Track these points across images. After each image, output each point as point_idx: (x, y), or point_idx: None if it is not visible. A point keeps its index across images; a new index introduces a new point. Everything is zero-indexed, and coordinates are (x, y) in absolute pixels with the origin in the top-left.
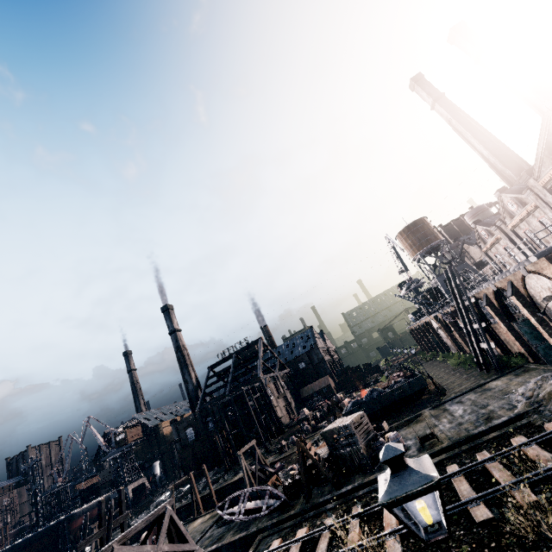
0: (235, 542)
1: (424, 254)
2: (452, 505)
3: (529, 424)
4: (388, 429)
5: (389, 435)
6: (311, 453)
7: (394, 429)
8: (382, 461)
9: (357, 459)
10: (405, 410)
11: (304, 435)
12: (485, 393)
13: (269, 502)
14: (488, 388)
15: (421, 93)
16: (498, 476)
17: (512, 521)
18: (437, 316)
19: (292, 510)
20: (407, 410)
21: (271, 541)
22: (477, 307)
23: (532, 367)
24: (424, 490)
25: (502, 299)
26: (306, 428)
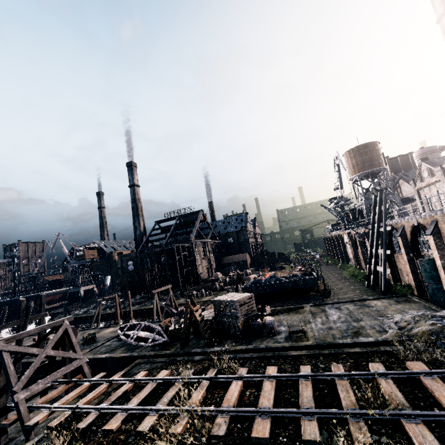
0: (120, 358)
1: (363, 176)
2: (287, 410)
3: (391, 352)
4: (269, 312)
5: (266, 319)
6: (196, 314)
7: (276, 312)
8: None
9: (233, 329)
10: (292, 299)
11: (211, 292)
12: (363, 308)
13: (156, 337)
14: (368, 305)
15: None
16: (342, 397)
17: None
18: (350, 233)
19: (170, 349)
20: (293, 300)
21: (143, 368)
22: (389, 235)
23: (414, 300)
24: None
25: (417, 235)
26: (215, 287)
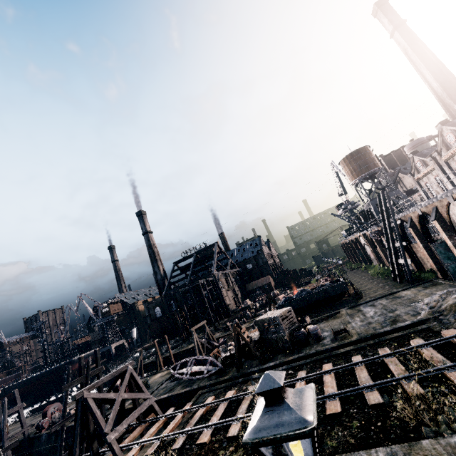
0: (182, 394)
1: (362, 179)
2: (351, 389)
3: (428, 329)
4: (310, 322)
5: (309, 327)
6: (245, 336)
7: (315, 322)
8: (256, 393)
9: (281, 343)
10: (327, 308)
11: (244, 320)
12: (395, 300)
13: (210, 368)
14: (399, 296)
15: (382, 20)
16: (393, 369)
17: (399, 409)
18: (366, 234)
19: (227, 375)
20: (328, 308)
21: (207, 396)
22: (401, 228)
23: (440, 282)
24: (295, 436)
25: (425, 223)
26: (247, 314)
